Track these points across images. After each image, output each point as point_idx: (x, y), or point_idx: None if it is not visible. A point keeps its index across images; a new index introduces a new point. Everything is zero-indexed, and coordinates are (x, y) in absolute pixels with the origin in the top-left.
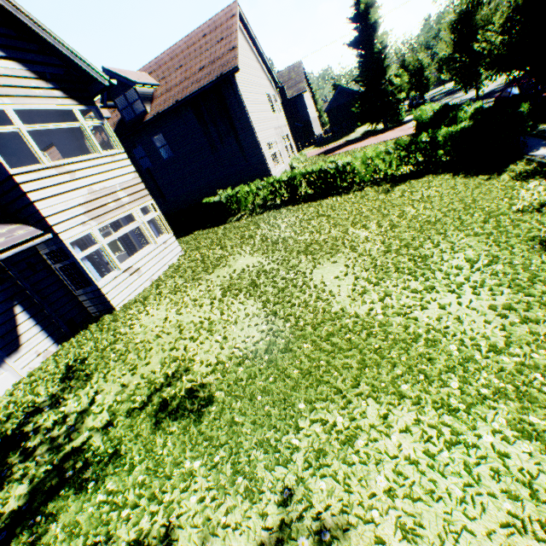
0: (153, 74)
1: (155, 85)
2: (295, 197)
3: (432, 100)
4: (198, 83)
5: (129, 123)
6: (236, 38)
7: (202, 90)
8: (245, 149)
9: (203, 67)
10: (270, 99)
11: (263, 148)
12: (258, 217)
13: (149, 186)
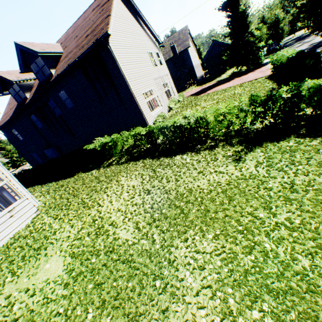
0: (62, 44)
1: (58, 53)
2: (155, 147)
3: (285, 45)
4: (82, 48)
5: (42, 83)
6: (111, 7)
7: (84, 54)
8: (123, 100)
9: (88, 35)
10: (152, 56)
11: (137, 98)
12: (120, 167)
13: (63, 127)
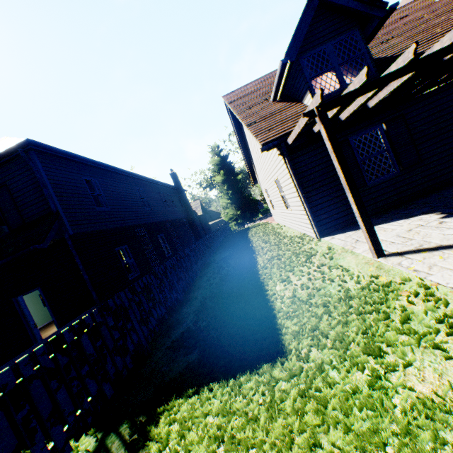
0: None
1: None
2: None
3: None
4: None
5: None
6: None
7: None
8: None
9: None
10: None
11: None
12: None
13: None
